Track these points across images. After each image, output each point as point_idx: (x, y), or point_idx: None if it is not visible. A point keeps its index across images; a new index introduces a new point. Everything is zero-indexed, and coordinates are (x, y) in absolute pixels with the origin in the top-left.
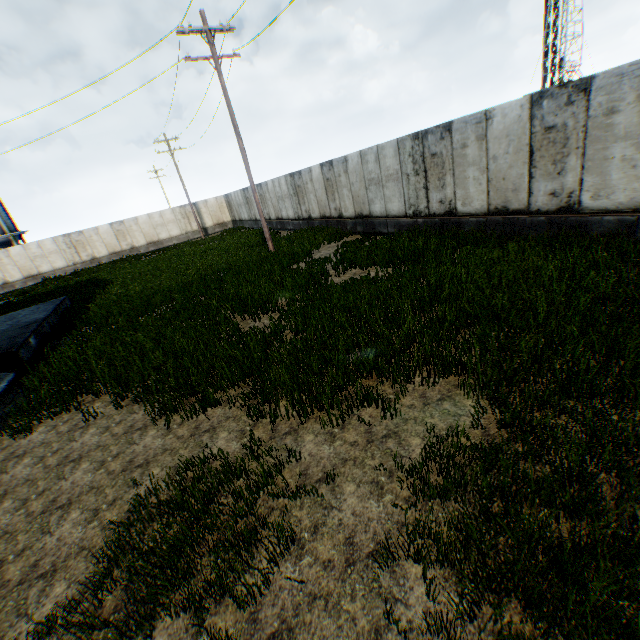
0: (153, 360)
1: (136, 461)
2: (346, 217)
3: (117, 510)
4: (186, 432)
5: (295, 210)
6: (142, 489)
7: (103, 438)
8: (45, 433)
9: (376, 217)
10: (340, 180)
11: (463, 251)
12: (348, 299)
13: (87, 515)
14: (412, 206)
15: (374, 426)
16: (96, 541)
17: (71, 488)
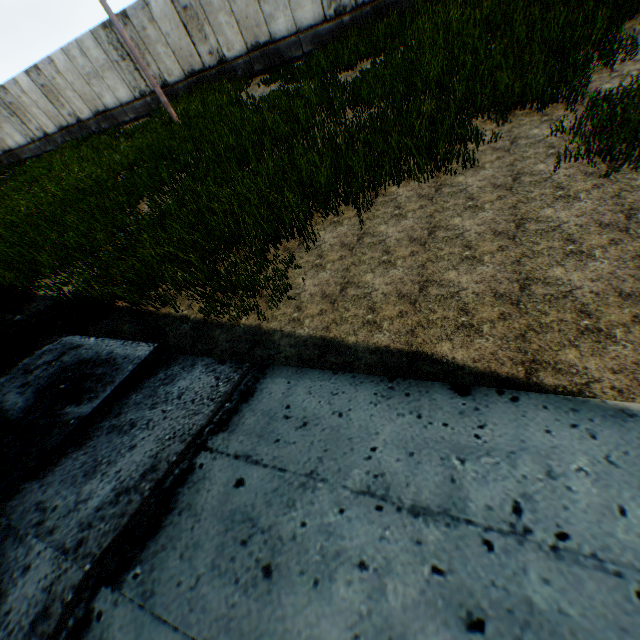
0: (313, 180)
1: (503, 183)
2: (232, 59)
3: (578, 183)
4: (495, 155)
5: (132, 85)
6: (562, 171)
7: (415, 216)
8: (319, 274)
9: (281, 40)
10: (209, 3)
11: (451, 6)
12: (420, 62)
13: (561, 203)
14: (332, 4)
15: (632, 60)
16: (613, 189)
17: (491, 224)
